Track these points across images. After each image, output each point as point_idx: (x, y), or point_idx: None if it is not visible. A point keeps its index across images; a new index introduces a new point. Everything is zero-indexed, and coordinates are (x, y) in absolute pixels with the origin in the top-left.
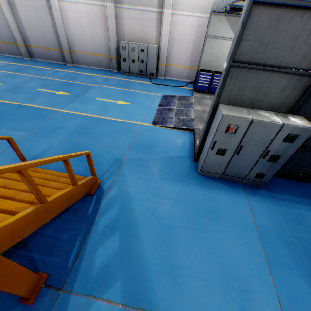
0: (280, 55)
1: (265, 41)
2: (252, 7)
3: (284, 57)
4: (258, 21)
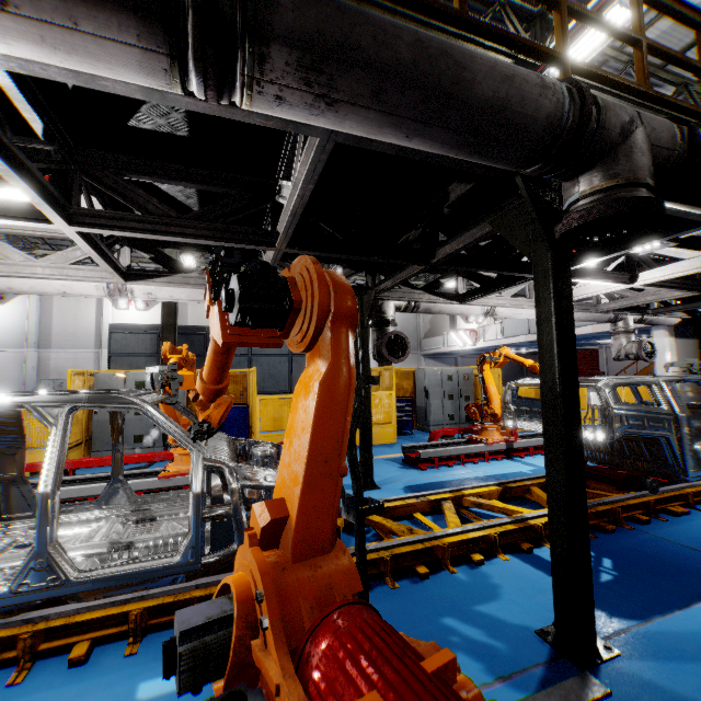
0: (135, 349)
1: (124, 344)
2: (111, 333)
3: (137, 350)
4: (117, 338)
